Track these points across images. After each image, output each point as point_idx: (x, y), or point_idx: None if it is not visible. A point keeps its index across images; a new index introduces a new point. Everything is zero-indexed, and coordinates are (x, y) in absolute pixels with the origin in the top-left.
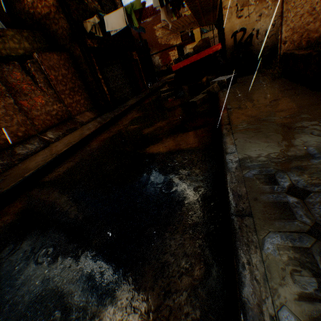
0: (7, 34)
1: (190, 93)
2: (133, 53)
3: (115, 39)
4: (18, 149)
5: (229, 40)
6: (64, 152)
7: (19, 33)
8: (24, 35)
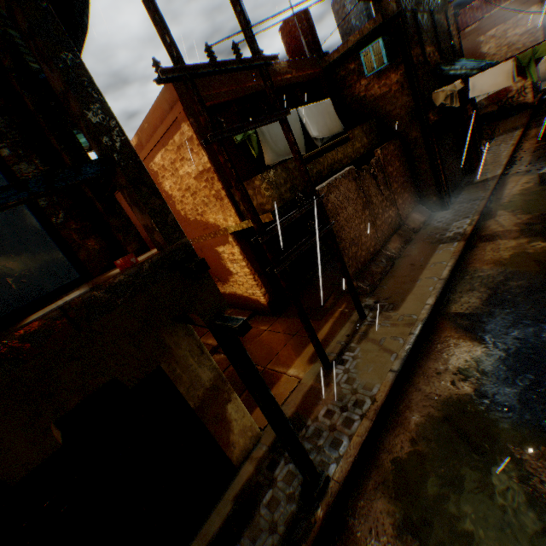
0: (354, 135)
1: None
2: (466, 107)
3: None
4: (372, 268)
5: None
6: (448, 277)
7: (360, 129)
8: (363, 129)
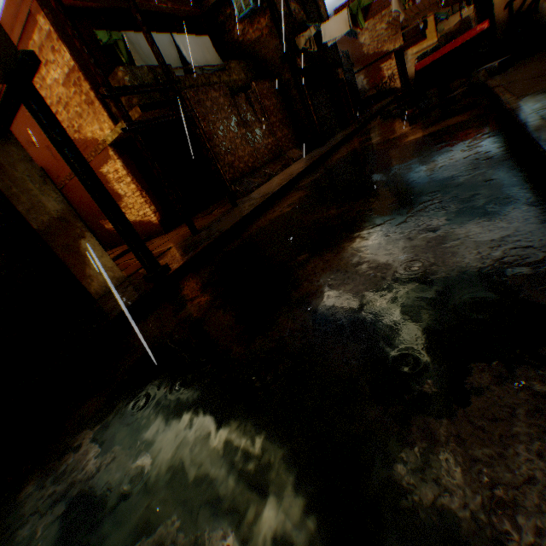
0: (230, 68)
1: (440, 98)
2: (339, 72)
3: (320, 55)
4: (251, 179)
5: (499, 14)
6: (303, 171)
7: (237, 65)
8: (240, 66)
